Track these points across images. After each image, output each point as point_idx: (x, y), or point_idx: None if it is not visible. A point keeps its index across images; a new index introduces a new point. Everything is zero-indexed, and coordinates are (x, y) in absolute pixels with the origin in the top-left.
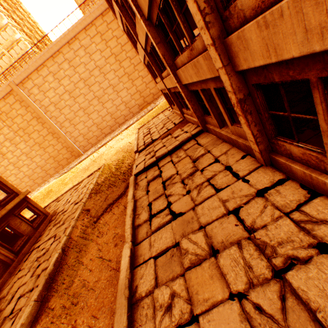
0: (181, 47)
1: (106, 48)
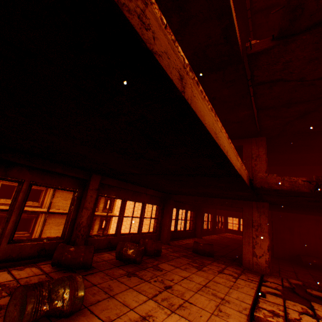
0: None
1: (234, 220)
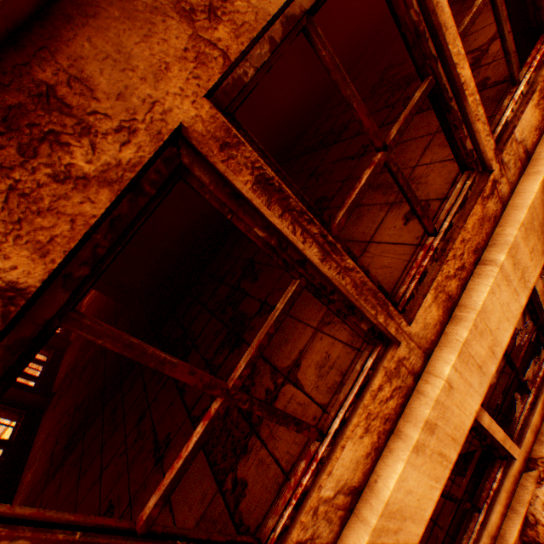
0: (42, 363)
1: None
